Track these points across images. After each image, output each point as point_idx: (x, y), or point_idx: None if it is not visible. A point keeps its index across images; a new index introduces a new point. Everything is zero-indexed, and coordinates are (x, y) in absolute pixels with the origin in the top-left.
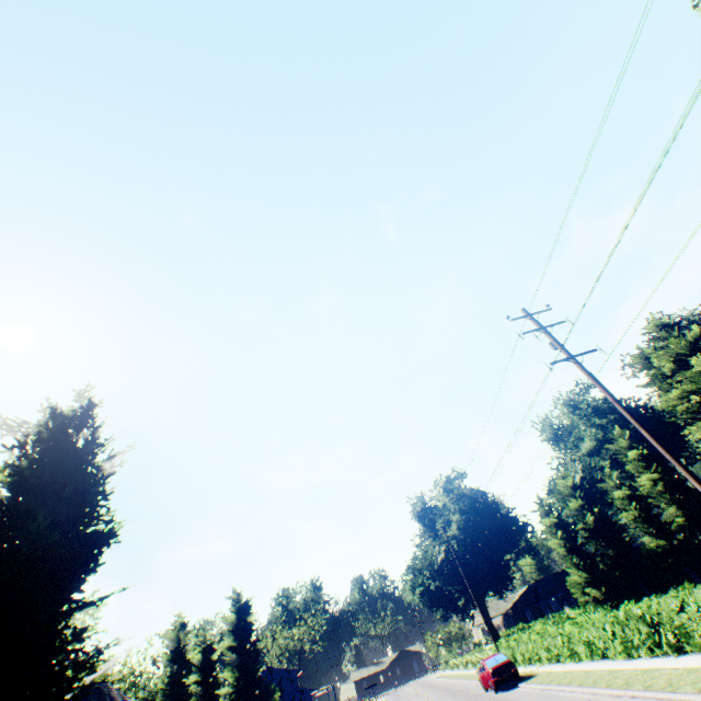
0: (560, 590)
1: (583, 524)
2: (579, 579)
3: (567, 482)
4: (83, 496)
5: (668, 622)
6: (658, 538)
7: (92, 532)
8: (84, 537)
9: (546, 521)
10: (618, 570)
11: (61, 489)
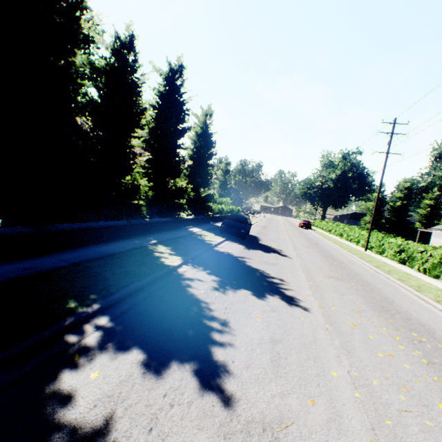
0: (360, 220)
1: (392, 204)
2: (367, 220)
3: (405, 185)
4: (211, 143)
5: (351, 235)
6: (422, 226)
7: (212, 152)
8: (211, 154)
9: (375, 195)
10: (388, 225)
11: (206, 139)
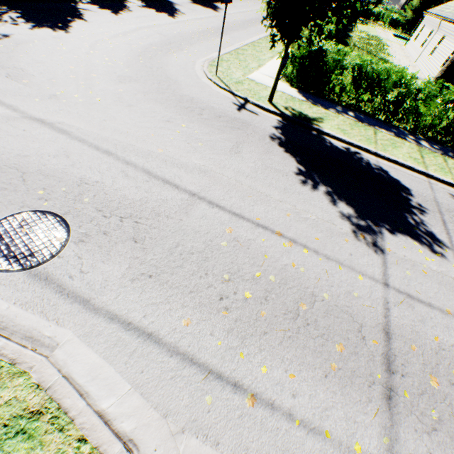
0: None
1: None
2: (413, 6)
3: None
4: None
5: None
6: None
7: None
8: None
9: None
10: None
11: None
